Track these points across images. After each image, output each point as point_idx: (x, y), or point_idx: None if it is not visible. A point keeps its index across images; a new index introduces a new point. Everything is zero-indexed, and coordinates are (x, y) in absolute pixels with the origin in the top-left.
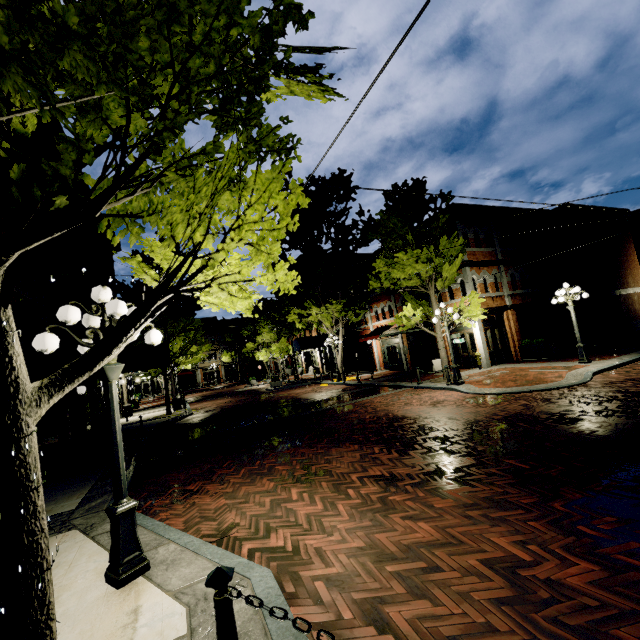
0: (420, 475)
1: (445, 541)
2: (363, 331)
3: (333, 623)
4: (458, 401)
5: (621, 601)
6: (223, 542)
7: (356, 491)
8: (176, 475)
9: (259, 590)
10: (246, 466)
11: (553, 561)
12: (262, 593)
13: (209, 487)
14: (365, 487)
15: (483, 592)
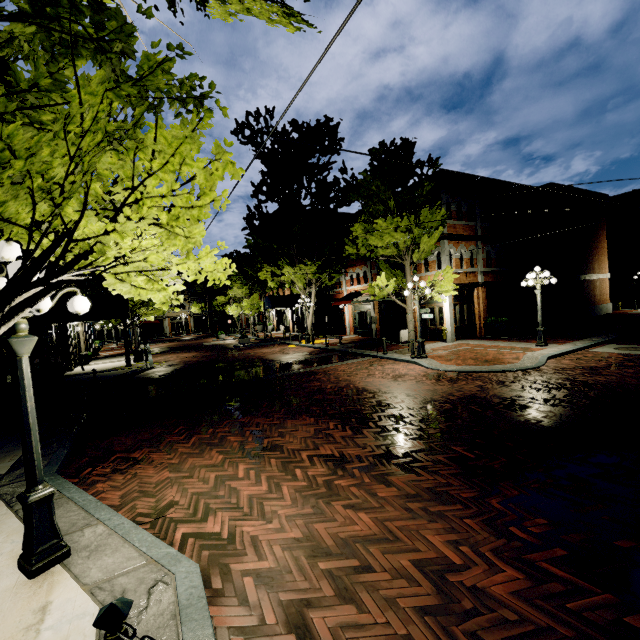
0: (369, 458)
1: (382, 536)
2: (336, 294)
3: (254, 628)
4: (419, 376)
5: (539, 616)
6: (158, 523)
7: (304, 472)
8: (123, 439)
9: (182, 589)
10: (198, 434)
11: (482, 566)
12: (184, 593)
13: (155, 456)
14: (313, 468)
15: (410, 598)
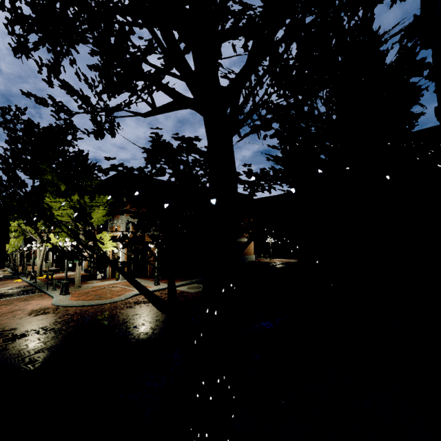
0: None
1: None
2: None
3: None
4: (26, 311)
5: None
6: None
7: None
8: None
9: None
10: None
11: None
12: None
13: None
14: None
15: None
